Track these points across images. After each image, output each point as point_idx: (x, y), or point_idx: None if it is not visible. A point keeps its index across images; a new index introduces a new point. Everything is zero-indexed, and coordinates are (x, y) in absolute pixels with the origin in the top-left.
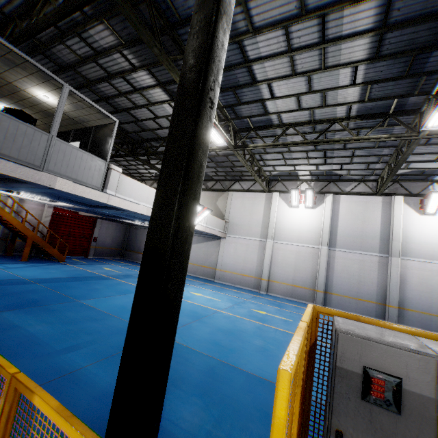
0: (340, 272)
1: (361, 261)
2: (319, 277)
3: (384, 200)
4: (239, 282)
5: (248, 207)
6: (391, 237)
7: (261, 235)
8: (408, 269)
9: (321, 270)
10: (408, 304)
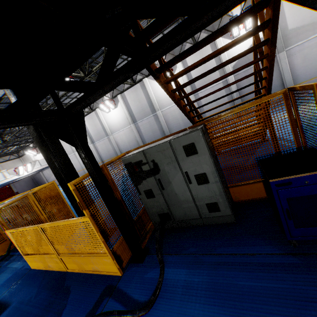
0: (102, 151)
1: (104, 143)
2: (97, 157)
3: (95, 112)
4: (80, 175)
5: (61, 141)
6: (105, 128)
7: (73, 152)
8: (116, 138)
9: (96, 154)
10: (123, 151)
